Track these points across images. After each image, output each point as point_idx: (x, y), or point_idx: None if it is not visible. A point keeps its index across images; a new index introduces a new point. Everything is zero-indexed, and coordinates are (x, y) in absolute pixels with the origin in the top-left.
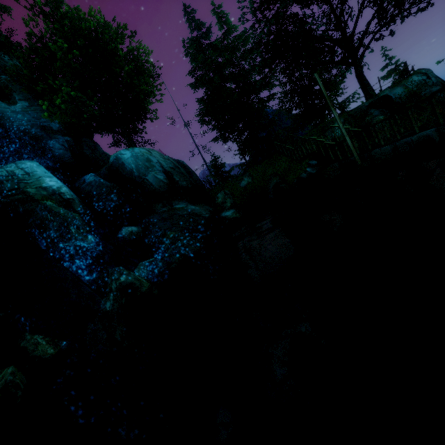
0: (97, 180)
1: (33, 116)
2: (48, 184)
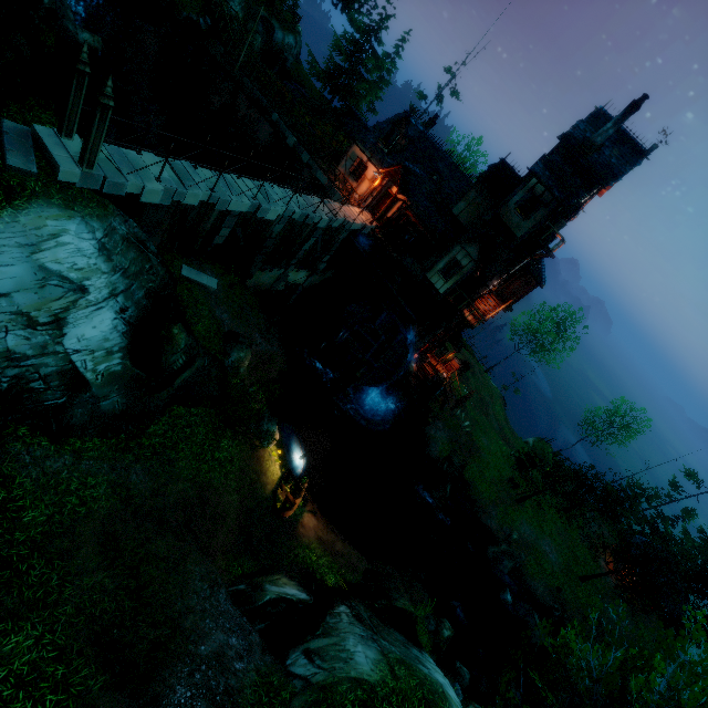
0: None
1: None
2: None
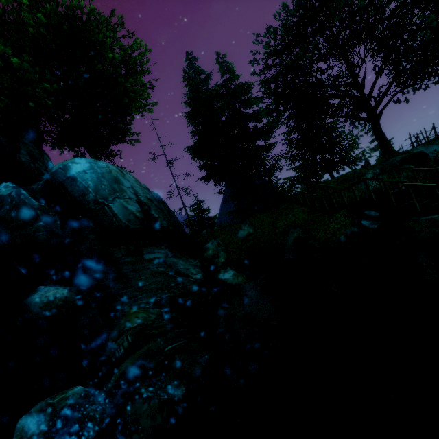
0: (15, 194)
1: None
2: None
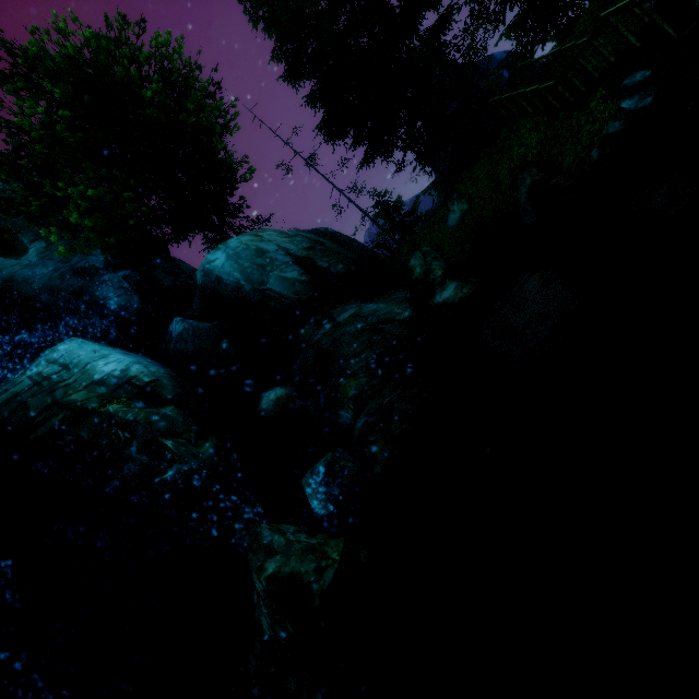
0: (189, 326)
1: (59, 260)
2: (103, 372)
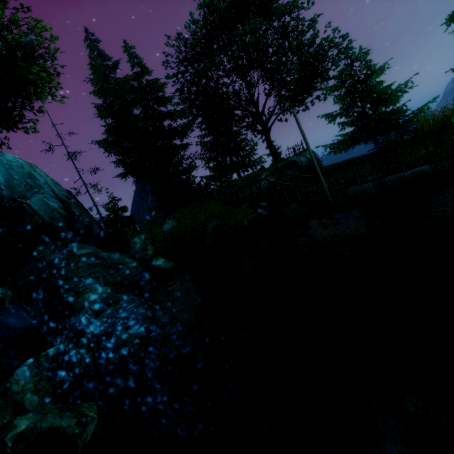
0: None
1: None
2: None
